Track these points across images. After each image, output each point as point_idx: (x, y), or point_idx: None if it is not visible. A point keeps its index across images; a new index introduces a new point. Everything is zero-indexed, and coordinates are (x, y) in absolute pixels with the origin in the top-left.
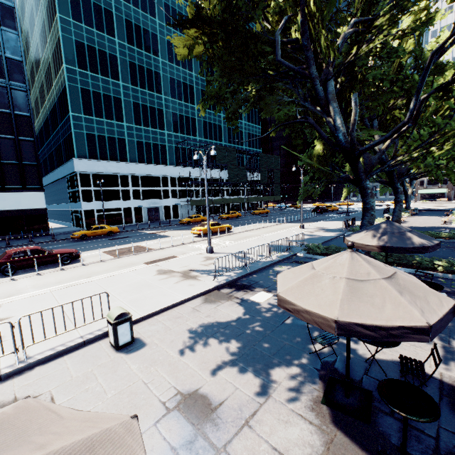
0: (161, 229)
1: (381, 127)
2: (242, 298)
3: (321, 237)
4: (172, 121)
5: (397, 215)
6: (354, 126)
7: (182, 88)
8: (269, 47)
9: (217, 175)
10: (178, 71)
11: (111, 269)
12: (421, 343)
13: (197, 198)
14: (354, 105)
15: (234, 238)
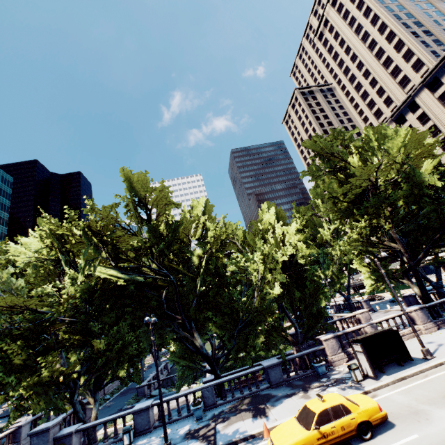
0: None
1: None
2: None
3: None
4: None
5: None
6: None
7: None
8: None
9: None
10: None
11: None
12: None
13: None
14: None
15: None
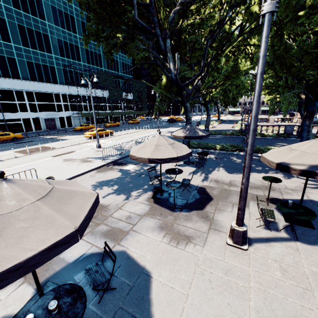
0: (59, 135)
1: None
2: (119, 169)
3: (168, 136)
4: (58, 47)
5: (207, 123)
6: (177, 71)
7: (64, 17)
8: (129, 6)
9: (101, 94)
10: (58, 0)
11: (26, 162)
12: (196, 176)
13: (86, 111)
14: (177, 59)
15: (115, 139)
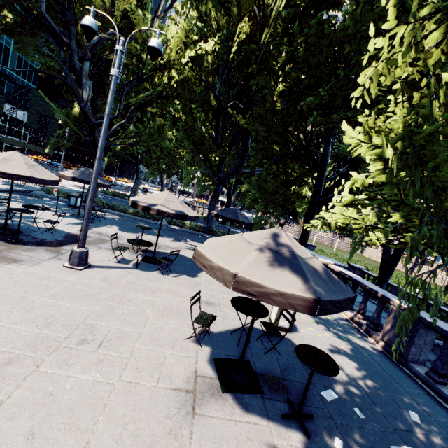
0: None
1: (139, 121)
2: None
3: (71, 189)
4: None
5: (135, 187)
6: (87, 103)
7: None
8: None
9: None
10: None
11: None
12: (77, 227)
13: None
14: (88, 89)
15: None
